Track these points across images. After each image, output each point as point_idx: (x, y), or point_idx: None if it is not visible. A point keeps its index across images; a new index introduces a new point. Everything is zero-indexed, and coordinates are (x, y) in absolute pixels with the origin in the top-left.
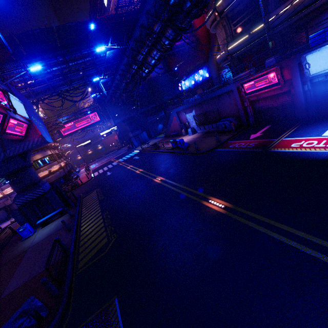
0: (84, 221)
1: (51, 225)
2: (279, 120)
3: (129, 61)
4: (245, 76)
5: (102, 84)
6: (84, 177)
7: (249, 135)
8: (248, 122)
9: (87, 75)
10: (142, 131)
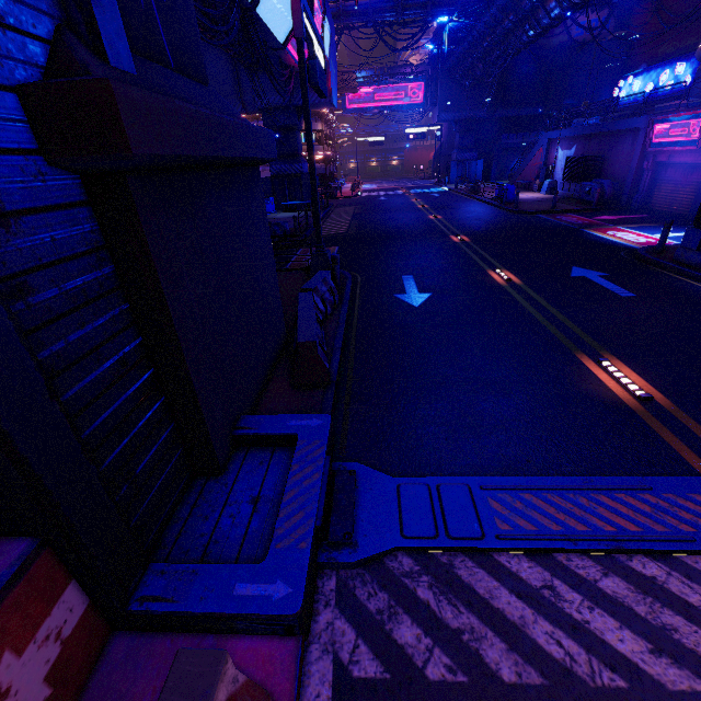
0: (330, 220)
1: (294, 213)
2: (672, 214)
3: (511, 3)
4: (674, 109)
5: (449, 31)
6: (347, 192)
7: (602, 216)
8: (630, 200)
9: (435, 3)
10: (478, 158)
